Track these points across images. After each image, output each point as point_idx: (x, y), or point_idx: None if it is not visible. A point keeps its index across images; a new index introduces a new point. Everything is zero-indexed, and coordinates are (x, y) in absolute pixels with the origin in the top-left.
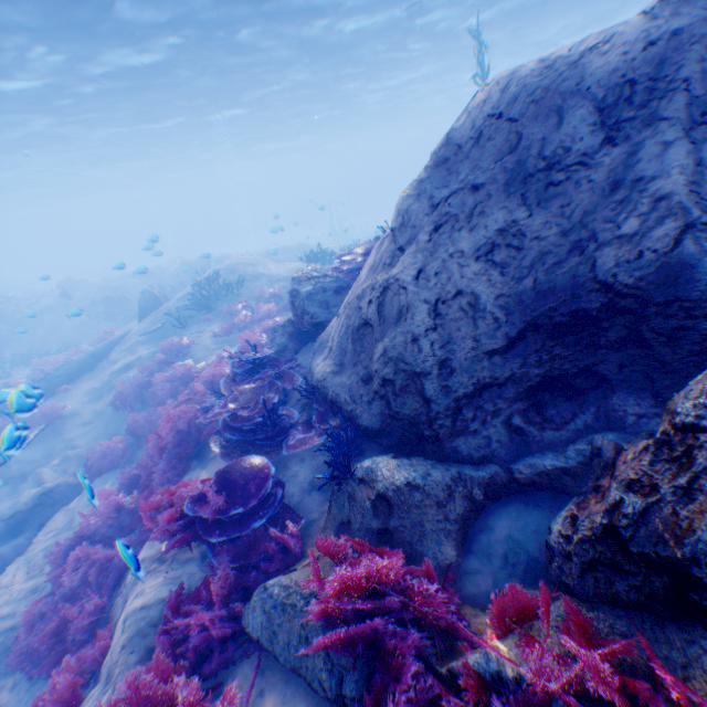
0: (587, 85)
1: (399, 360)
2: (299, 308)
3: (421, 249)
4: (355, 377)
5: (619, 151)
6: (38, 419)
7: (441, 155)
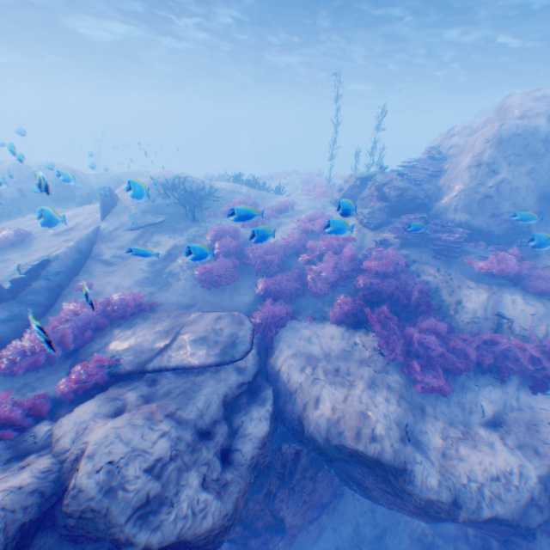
0: (539, 136)
1: (519, 206)
2: (410, 196)
3: (508, 171)
4: (484, 218)
5: (549, 155)
6: (133, 308)
7: (498, 141)
